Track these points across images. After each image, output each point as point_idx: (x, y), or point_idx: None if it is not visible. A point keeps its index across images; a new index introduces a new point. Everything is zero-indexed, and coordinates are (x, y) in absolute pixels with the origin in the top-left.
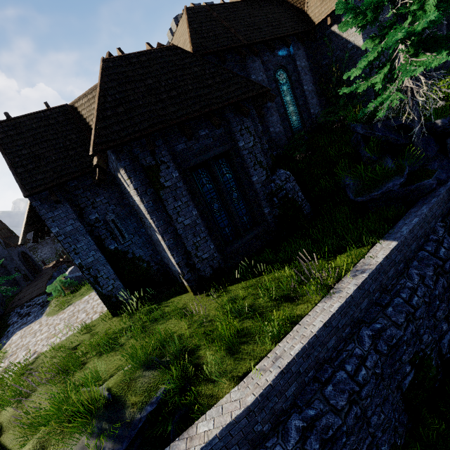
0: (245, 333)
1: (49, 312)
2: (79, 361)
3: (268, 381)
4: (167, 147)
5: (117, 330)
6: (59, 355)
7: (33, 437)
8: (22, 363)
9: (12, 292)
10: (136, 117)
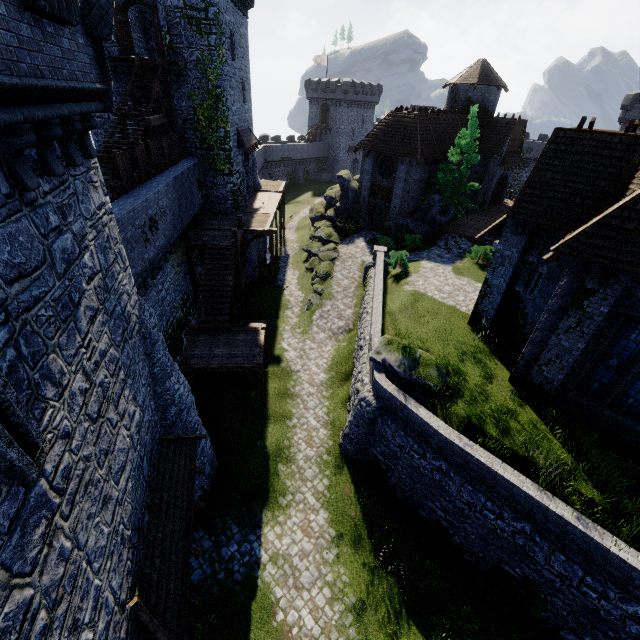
0: (482, 425)
1: (456, 266)
2: (429, 325)
3: (454, 441)
4: (632, 284)
5: (458, 334)
6: (429, 307)
7: (391, 329)
8: (416, 288)
9: (464, 207)
10: (633, 243)
